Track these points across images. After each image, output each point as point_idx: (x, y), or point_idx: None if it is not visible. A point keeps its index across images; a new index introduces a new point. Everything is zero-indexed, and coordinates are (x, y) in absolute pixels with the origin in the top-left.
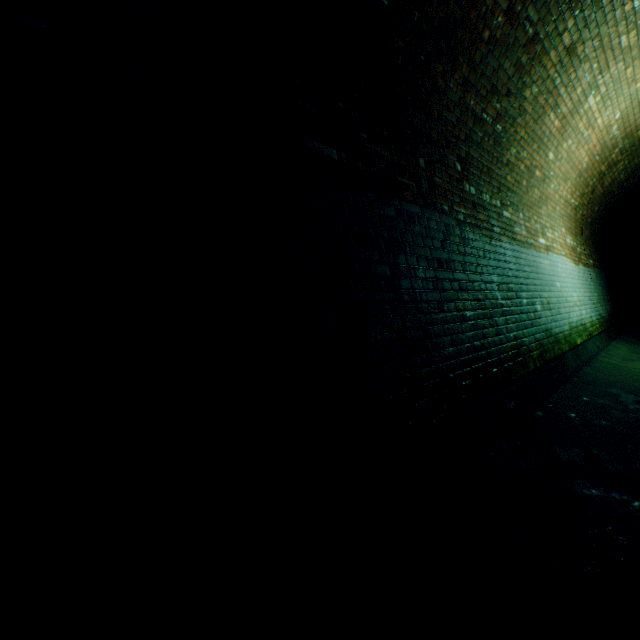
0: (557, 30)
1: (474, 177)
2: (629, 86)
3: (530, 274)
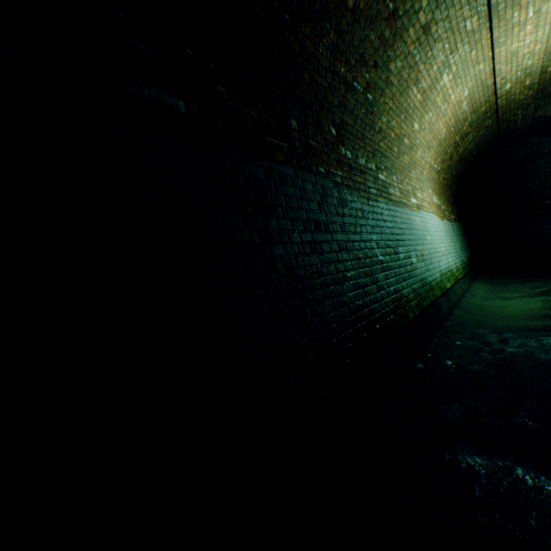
0: (414, 8)
1: (350, 142)
2: (474, 67)
3: (405, 230)
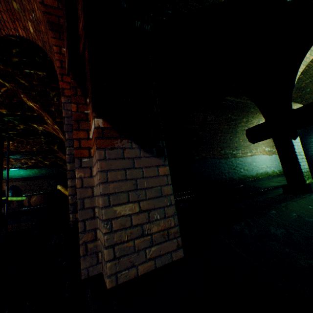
0: None
1: None
2: None
3: None
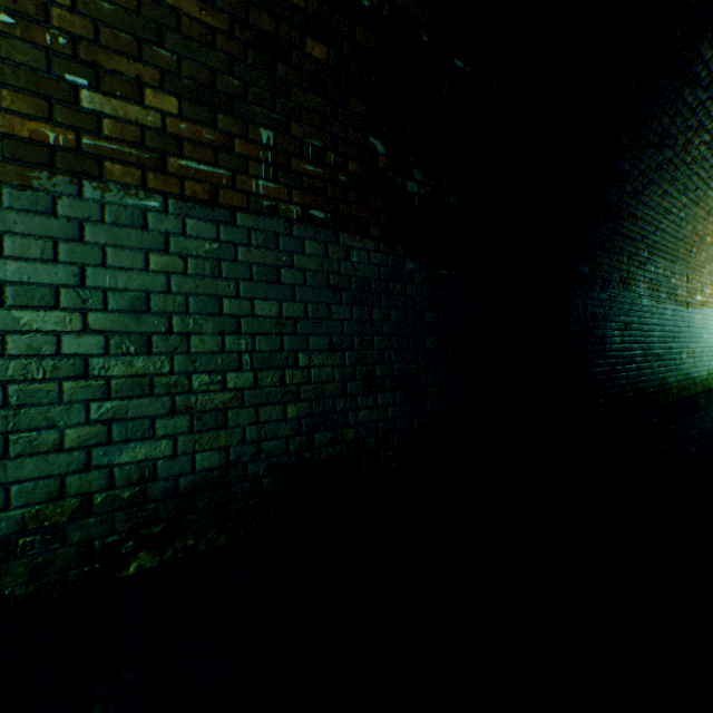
0: None
1: (654, 257)
2: None
3: (682, 329)
